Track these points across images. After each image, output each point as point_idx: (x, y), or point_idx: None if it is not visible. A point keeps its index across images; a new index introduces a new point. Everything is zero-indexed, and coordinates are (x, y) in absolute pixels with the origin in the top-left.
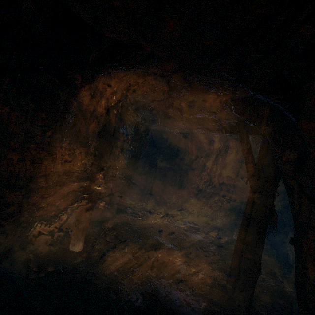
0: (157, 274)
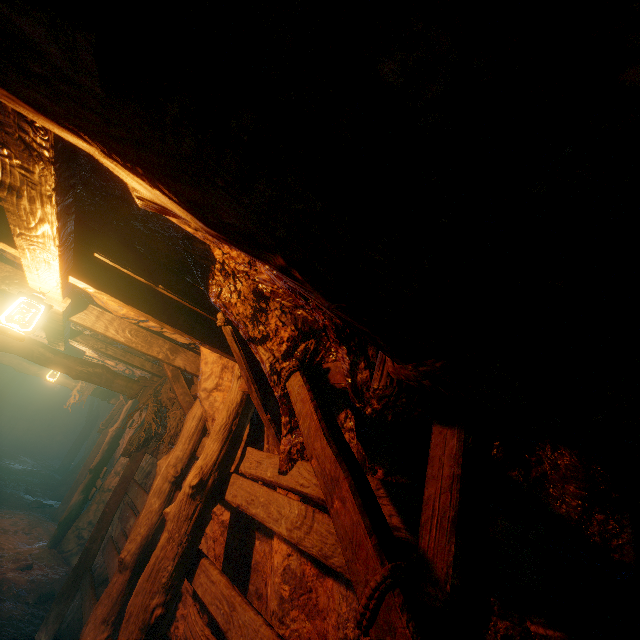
0: (17, 464)
